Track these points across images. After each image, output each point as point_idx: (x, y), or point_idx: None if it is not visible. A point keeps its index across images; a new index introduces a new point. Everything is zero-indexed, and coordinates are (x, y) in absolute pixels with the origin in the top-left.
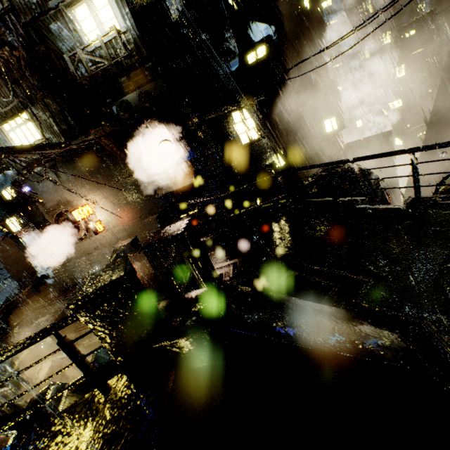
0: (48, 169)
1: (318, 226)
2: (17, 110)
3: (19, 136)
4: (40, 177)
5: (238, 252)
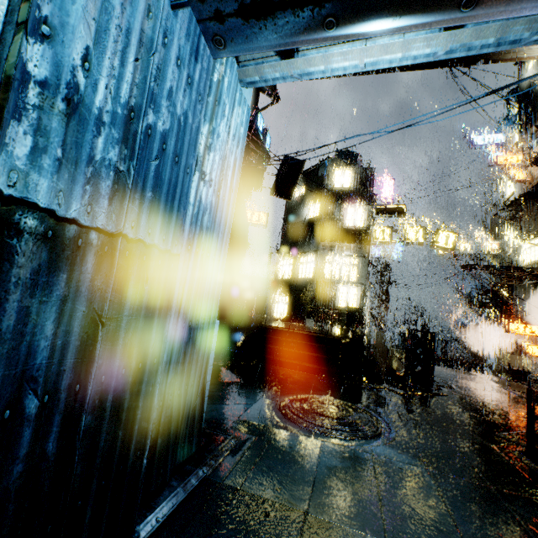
0: (532, 284)
1: (511, 417)
2: (537, 235)
3: (527, 254)
4: (525, 288)
5: (473, 393)
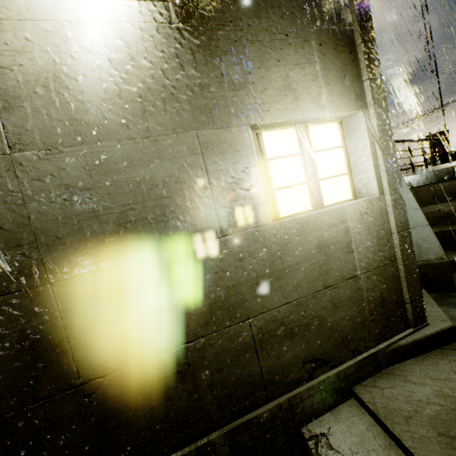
0: None
1: None
2: None
3: None
4: None
5: None
